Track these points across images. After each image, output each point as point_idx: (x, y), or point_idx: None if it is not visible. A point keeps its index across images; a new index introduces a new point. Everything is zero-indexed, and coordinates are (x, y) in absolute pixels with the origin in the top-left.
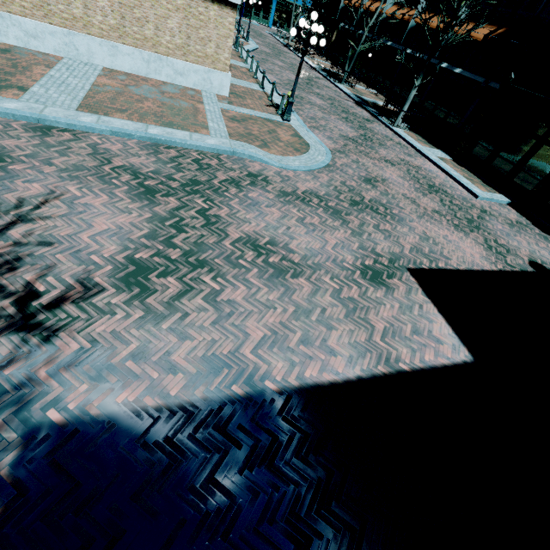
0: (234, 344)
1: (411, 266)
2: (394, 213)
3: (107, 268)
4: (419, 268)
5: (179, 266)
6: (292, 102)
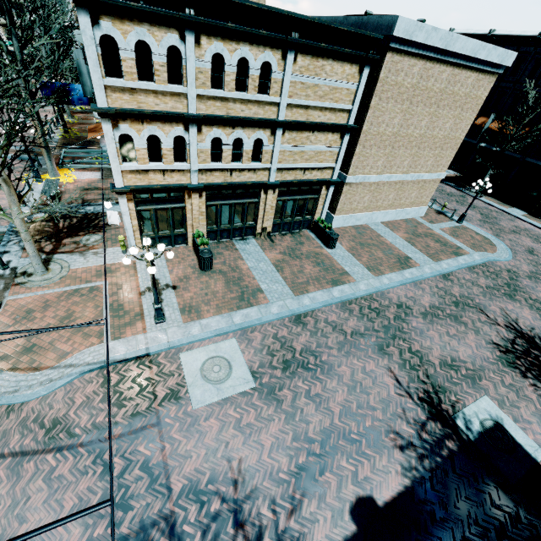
0: None
1: None
2: None
3: None
4: None
5: None
6: (466, 215)
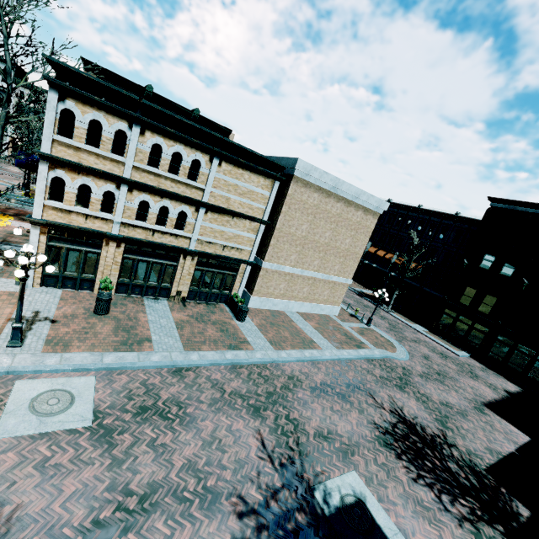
0: (484, 443)
1: (482, 403)
2: (451, 376)
3: (435, 423)
4: (485, 403)
5: (444, 418)
6: (372, 319)
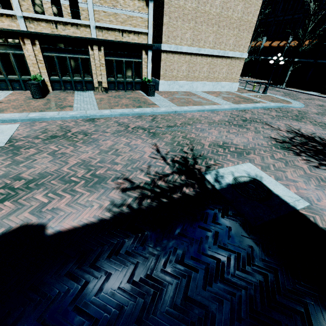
0: None
1: None
2: None
3: None
4: None
5: None
6: (268, 86)
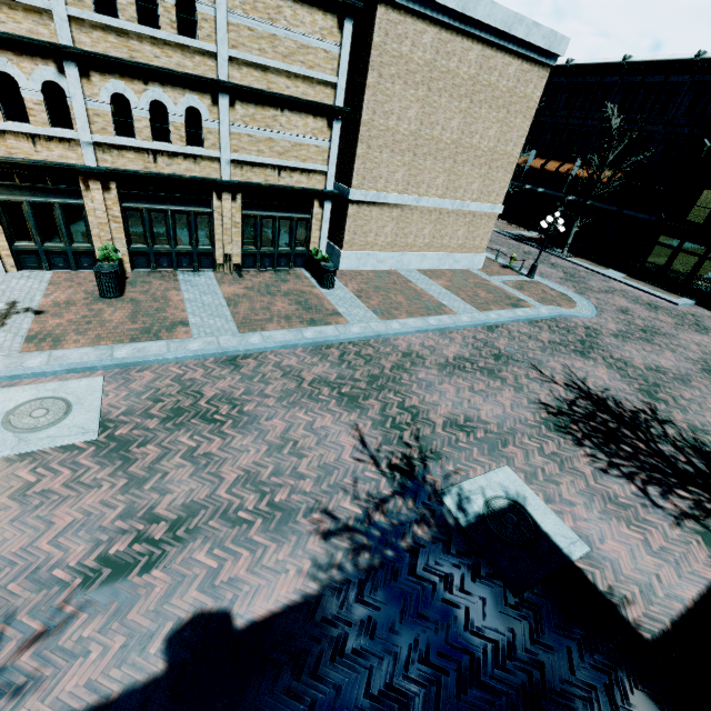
0: None
1: None
2: (664, 332)
3: (639, 395)
4: None
5: (653, 388)
6: (537, 266)
